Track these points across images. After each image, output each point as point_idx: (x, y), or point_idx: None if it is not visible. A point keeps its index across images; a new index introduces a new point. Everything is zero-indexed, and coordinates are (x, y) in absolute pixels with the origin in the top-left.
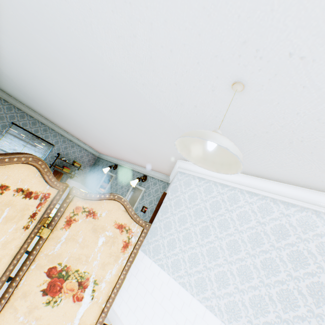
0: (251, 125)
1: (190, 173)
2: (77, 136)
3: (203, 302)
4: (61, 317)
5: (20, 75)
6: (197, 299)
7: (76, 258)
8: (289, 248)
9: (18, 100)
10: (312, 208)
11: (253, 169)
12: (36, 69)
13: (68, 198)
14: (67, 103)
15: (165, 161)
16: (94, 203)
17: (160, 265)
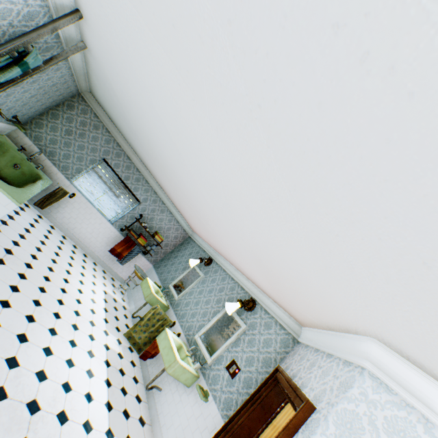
0: None
1: (416, 404)
2: (173, 200)
3: None
4: None
5: (126, 88)
6: None
7: None
8: None
9: (121, 133)
10: None
11: None
12: (147, 68)
13: None
14: (176, 146)
15: (319, 311)
16: None
17: None
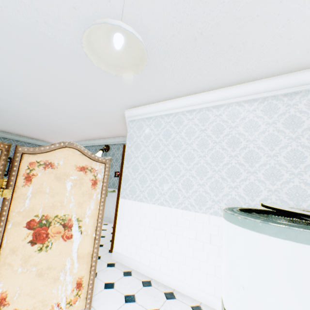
0: (158, 33)
1: (139, 117)
2: (22, 134)
3: (179, 207)
4: (58, 256)
5: None
6: (174, 208)
7: (51, 207)
8: (226, 138)
9: None
10: (234, 102)
11: (184, 88)
12: None
13: (17, 157)
14: None
15: (116, 120)
16: (47, 156)
17: (140, 200)
